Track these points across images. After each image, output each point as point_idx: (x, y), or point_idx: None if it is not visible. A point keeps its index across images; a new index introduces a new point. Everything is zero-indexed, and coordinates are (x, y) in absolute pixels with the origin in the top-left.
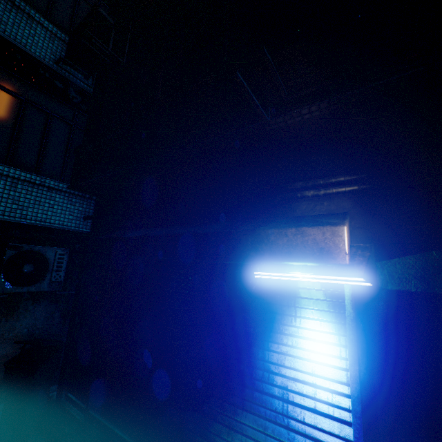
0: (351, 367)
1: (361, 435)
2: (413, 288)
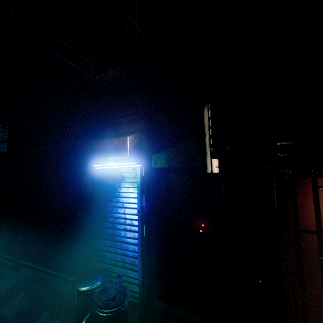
0: (138, 206)
1: (140, 235)
2: (165, 166)
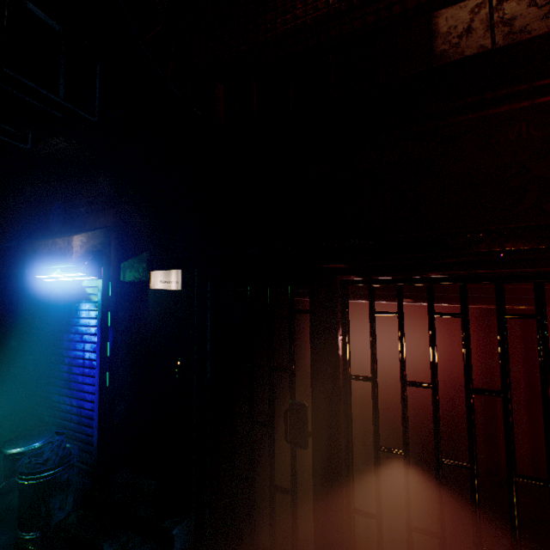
0: (98, 336)
1: (98, 377)
2: (135, 279)
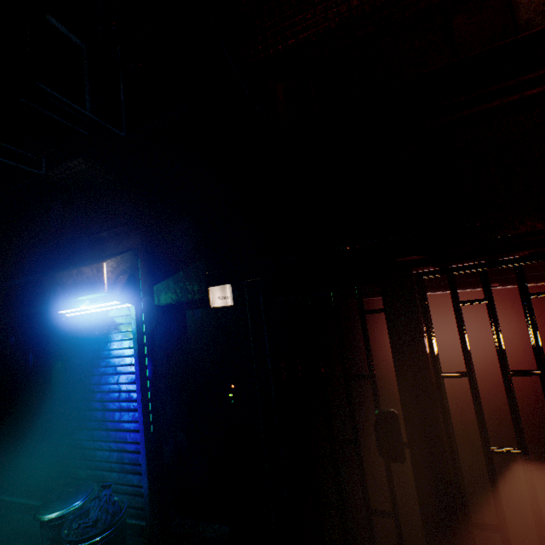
0: (136, 369)
1: (142, 414)
2: (172, 301)
